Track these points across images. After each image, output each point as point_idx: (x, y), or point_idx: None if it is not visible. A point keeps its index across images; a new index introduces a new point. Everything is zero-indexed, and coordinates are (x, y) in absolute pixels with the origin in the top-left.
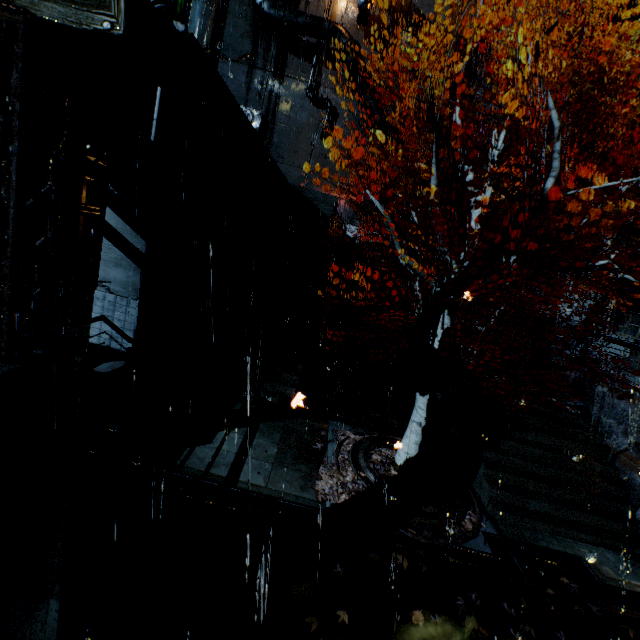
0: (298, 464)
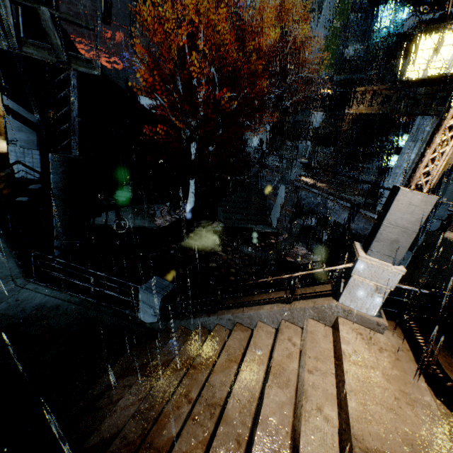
0: (145, 218)
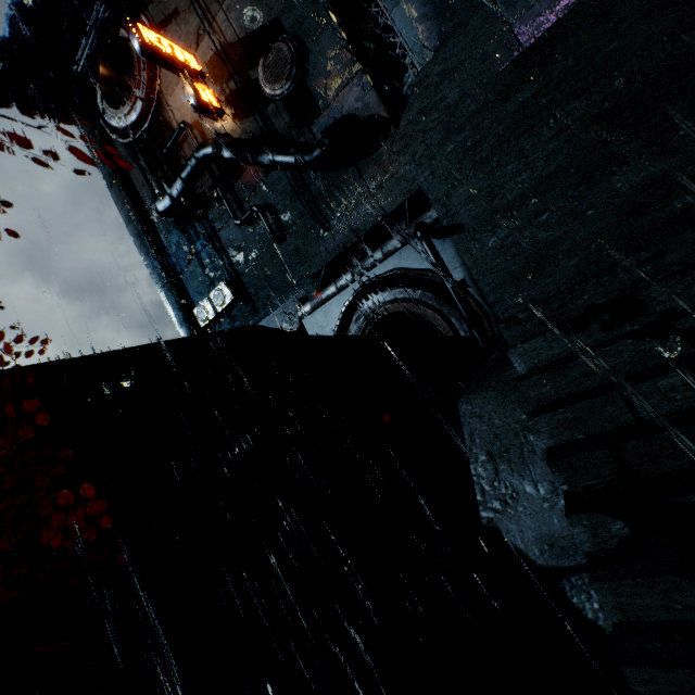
0: None
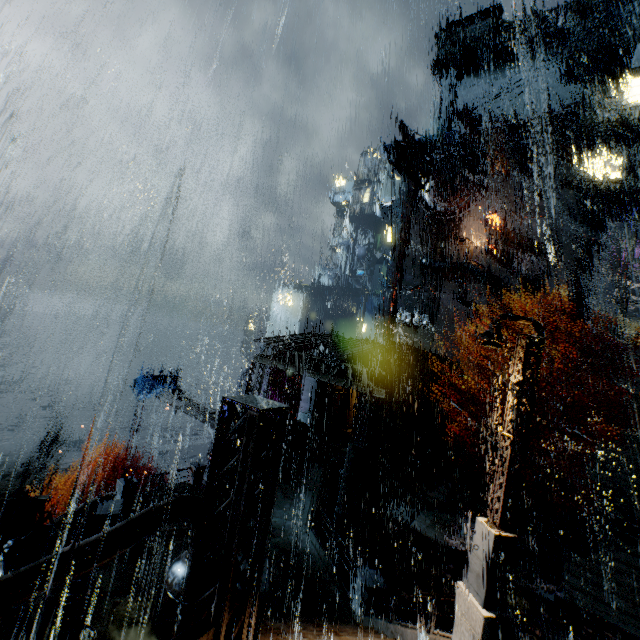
0: (441, 530)
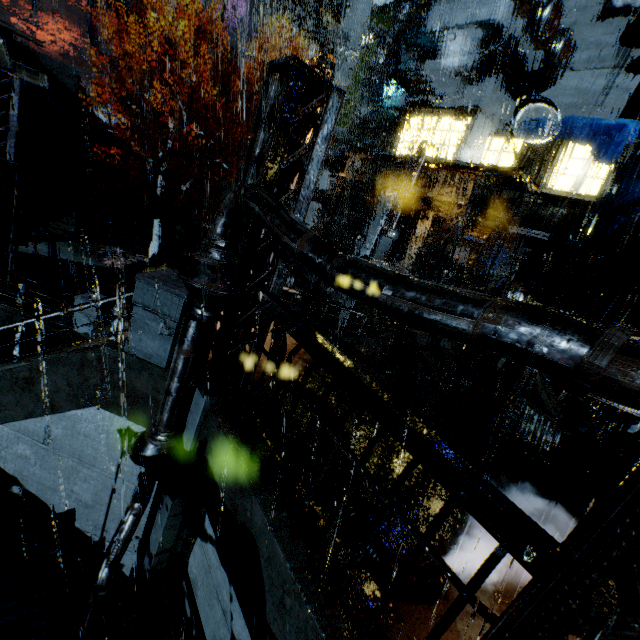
0: (91, 257)
